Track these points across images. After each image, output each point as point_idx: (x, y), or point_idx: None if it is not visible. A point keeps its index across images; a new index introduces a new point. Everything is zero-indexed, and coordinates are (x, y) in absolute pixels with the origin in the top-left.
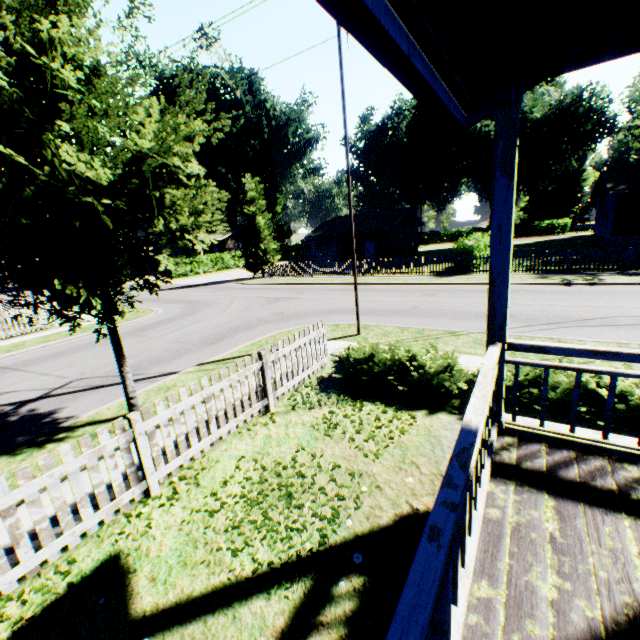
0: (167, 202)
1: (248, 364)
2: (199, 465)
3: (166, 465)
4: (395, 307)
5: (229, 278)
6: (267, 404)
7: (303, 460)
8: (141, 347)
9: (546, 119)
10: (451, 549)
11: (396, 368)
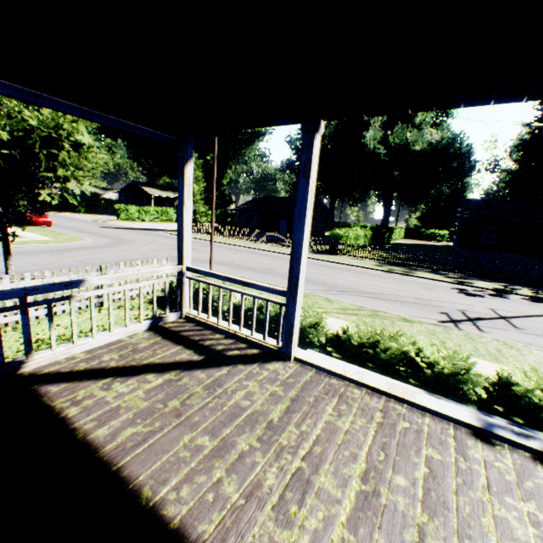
0: (61, 158)
1: (89, 271)
2: (32, 325)
3: (5, 317)
4: (258, 266)
5: (165, 228)
6: (103, 302)
7: (98, 331)
8: (53, 260)
9: (425, 152)
10: (21, 306)
11: (194, 293)
